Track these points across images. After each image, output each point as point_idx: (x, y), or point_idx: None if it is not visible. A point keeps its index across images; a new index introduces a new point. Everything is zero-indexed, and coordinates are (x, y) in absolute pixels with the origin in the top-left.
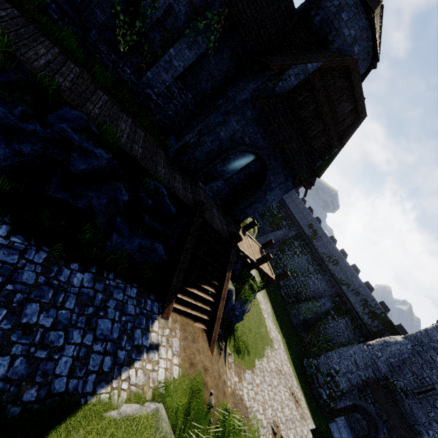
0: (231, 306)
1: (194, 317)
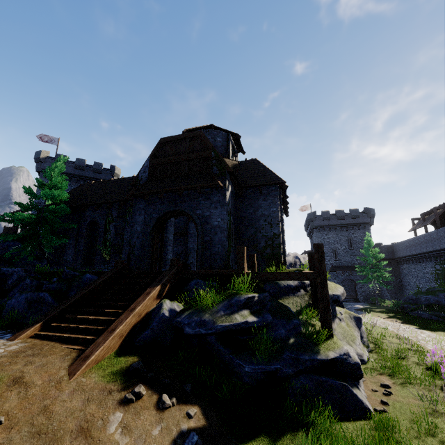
0: (158, 318)
1: (69, 342)
